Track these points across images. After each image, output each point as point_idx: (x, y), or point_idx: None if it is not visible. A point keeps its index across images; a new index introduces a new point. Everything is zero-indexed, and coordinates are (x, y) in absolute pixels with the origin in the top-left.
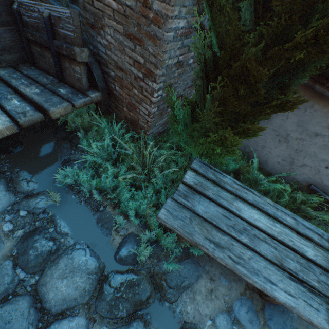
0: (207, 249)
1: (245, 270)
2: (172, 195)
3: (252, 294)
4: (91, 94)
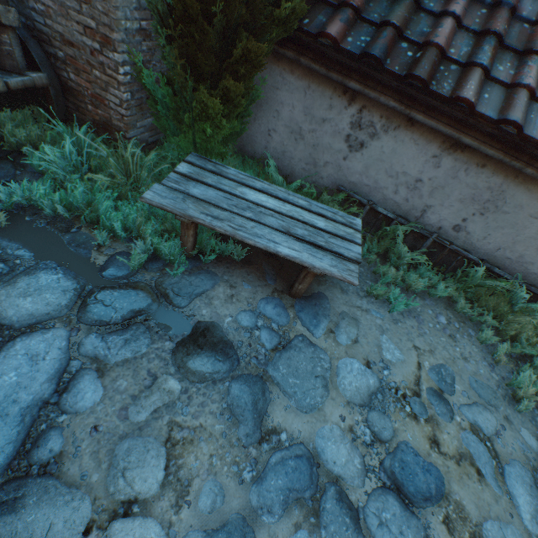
0: (203, 220)
1: (247, 235)
2: (161, 182)
3: (281, 295)
4: (32, 74)
